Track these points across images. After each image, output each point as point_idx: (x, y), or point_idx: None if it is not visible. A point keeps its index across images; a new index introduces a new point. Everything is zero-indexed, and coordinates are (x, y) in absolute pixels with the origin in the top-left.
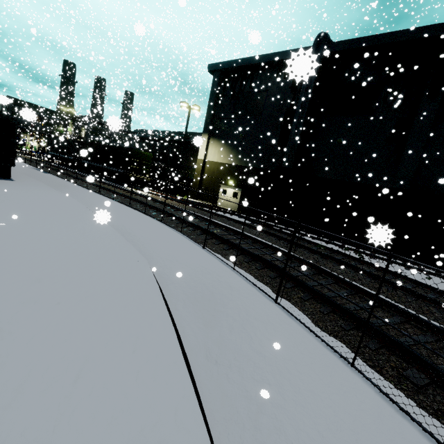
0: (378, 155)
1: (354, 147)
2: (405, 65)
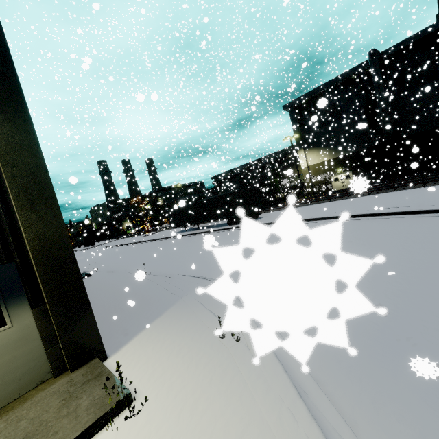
0: None
1: (435, 102)
2: None
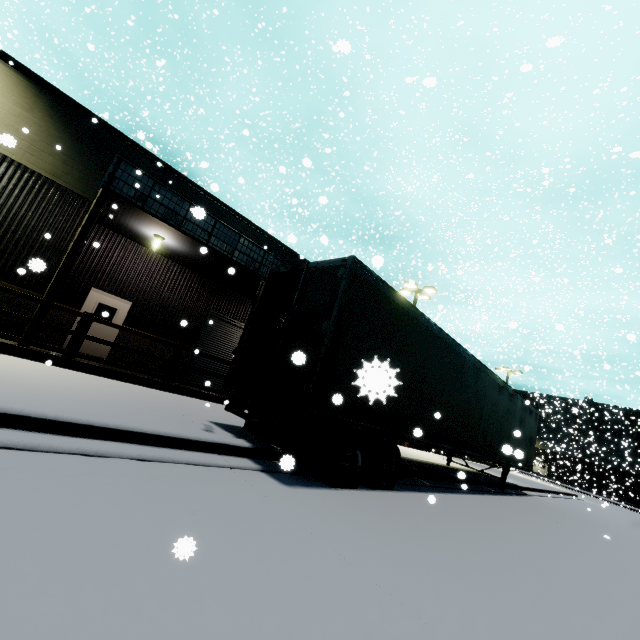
0: (632, 458)
1: (618, 452)
2: (633, 420)
